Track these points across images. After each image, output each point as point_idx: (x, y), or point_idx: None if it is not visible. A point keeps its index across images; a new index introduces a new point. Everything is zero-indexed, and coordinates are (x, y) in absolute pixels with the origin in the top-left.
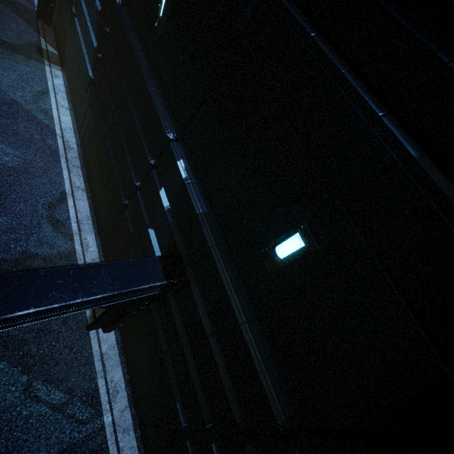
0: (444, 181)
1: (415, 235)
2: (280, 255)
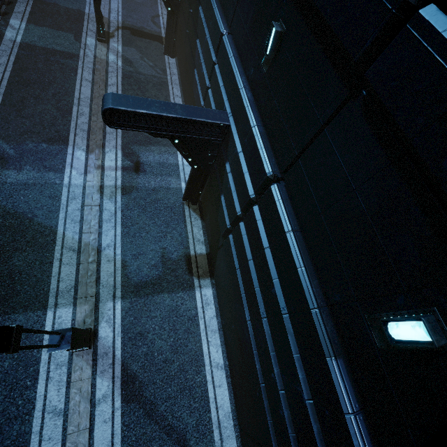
0: None
1: None
2: None
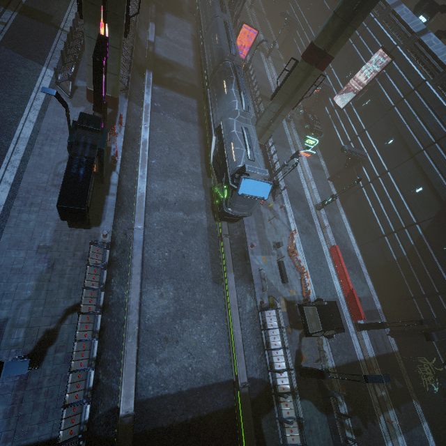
0: None
1: None
2: None
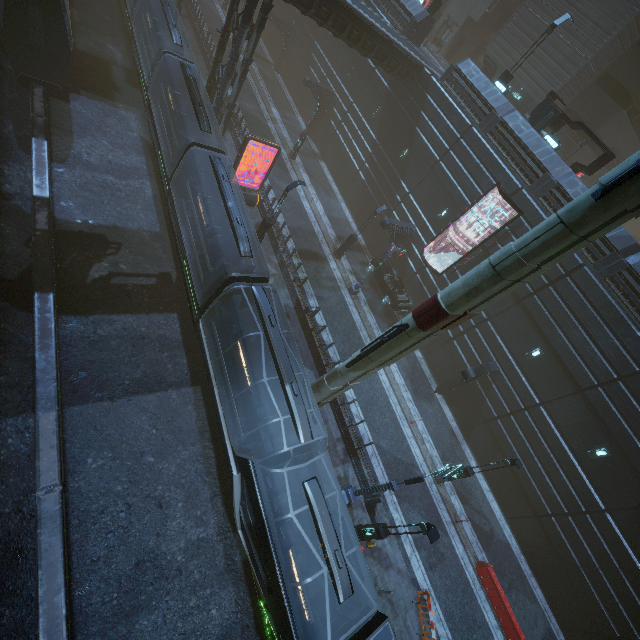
0: None
1: None
2: None
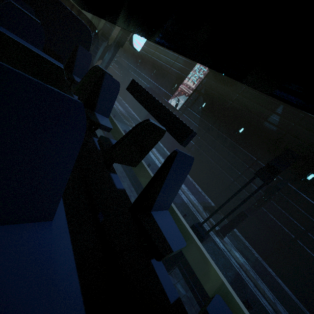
0: None
1: None
2: (308, 179)
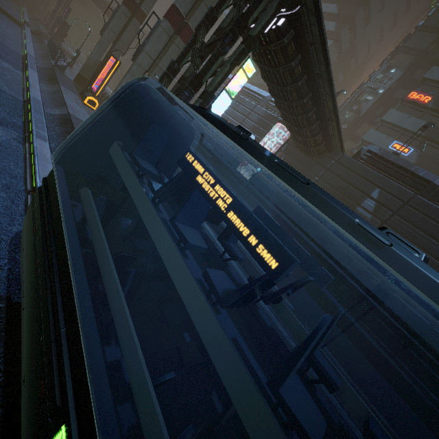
0: (438, 261)
1: (438, 270)
2: None
